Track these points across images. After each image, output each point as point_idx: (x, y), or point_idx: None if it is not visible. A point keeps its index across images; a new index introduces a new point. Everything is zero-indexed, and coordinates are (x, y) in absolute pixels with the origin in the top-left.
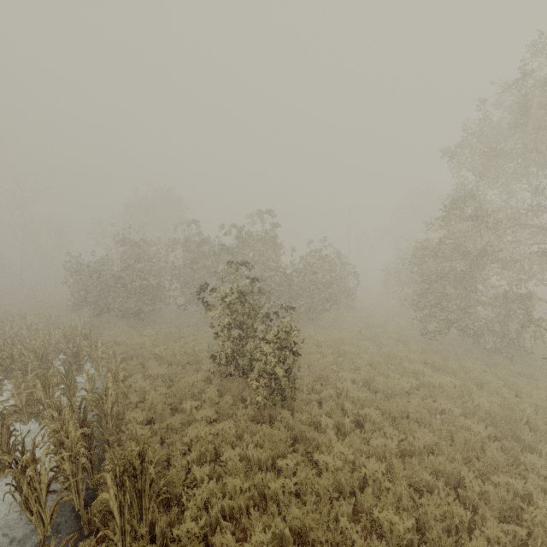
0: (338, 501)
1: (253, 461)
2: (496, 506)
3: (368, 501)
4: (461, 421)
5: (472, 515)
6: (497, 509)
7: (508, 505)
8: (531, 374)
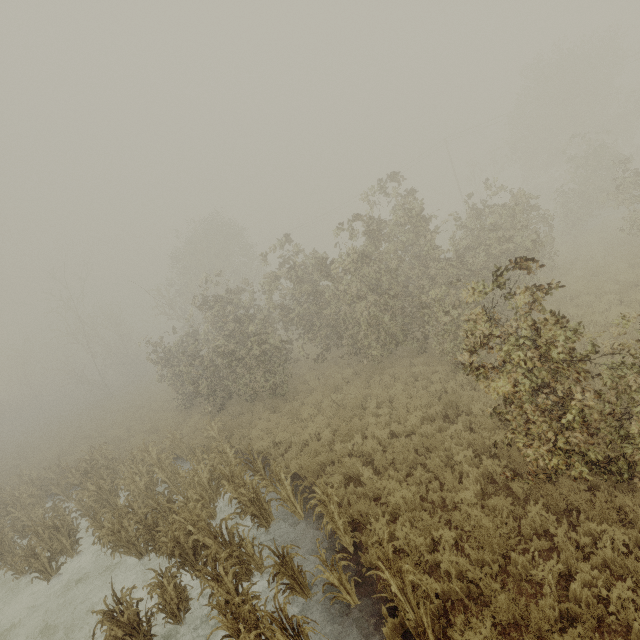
0: None
1: None
2: None
3: None
4: None
5: None
6: None
7: None
8: None
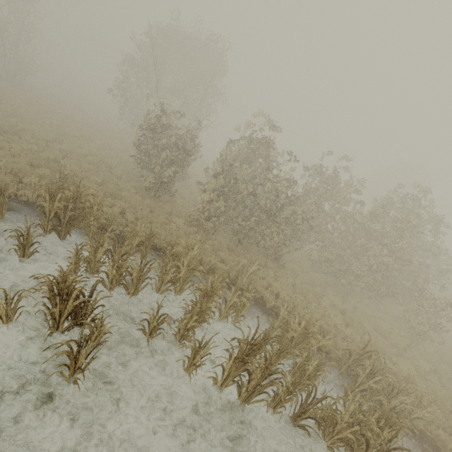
0: None
1: None
2: None
3: None
4: None
5: None
6: None
7: None
8: None
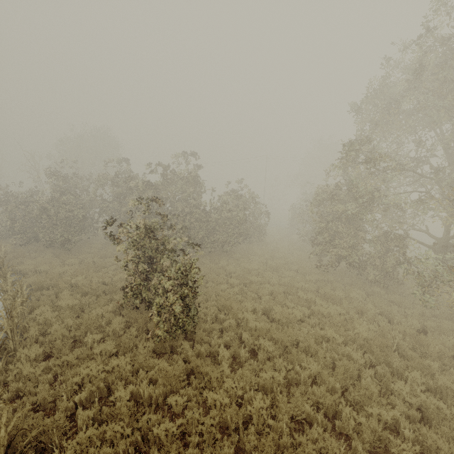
0: (222, 438)
1: (144, 399)
2: (367, 439)
3: (251, 439)
4: (342, 349)
5: (345, 446)
6: (368, 443)
7: (377, 435)
8: (401, 303)
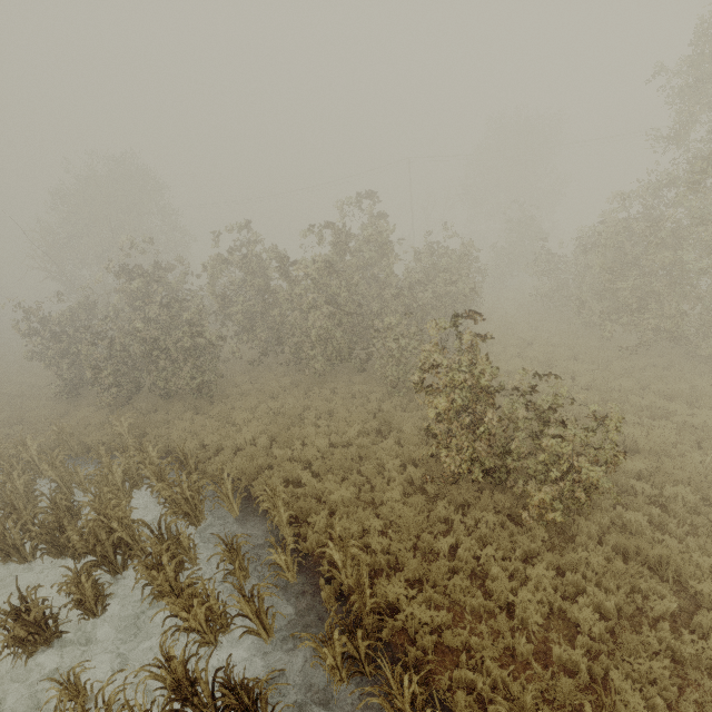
0: None
1: (613, 611)
2: None
3: None
4: None
5: None
6: None
7: None
8: None
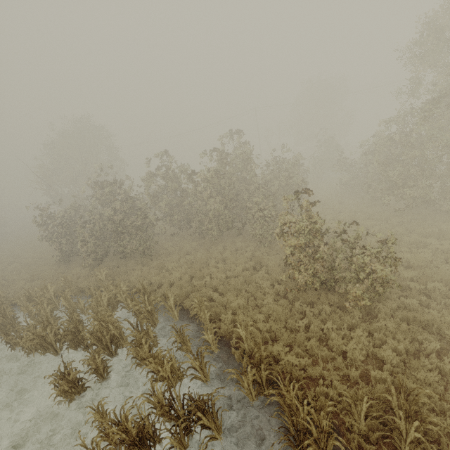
0: None
1: (403, 352)
2: None
3: None
4: None
5: None
6: None
7: None
8: None
